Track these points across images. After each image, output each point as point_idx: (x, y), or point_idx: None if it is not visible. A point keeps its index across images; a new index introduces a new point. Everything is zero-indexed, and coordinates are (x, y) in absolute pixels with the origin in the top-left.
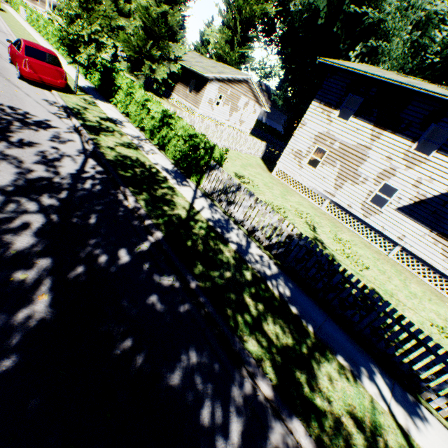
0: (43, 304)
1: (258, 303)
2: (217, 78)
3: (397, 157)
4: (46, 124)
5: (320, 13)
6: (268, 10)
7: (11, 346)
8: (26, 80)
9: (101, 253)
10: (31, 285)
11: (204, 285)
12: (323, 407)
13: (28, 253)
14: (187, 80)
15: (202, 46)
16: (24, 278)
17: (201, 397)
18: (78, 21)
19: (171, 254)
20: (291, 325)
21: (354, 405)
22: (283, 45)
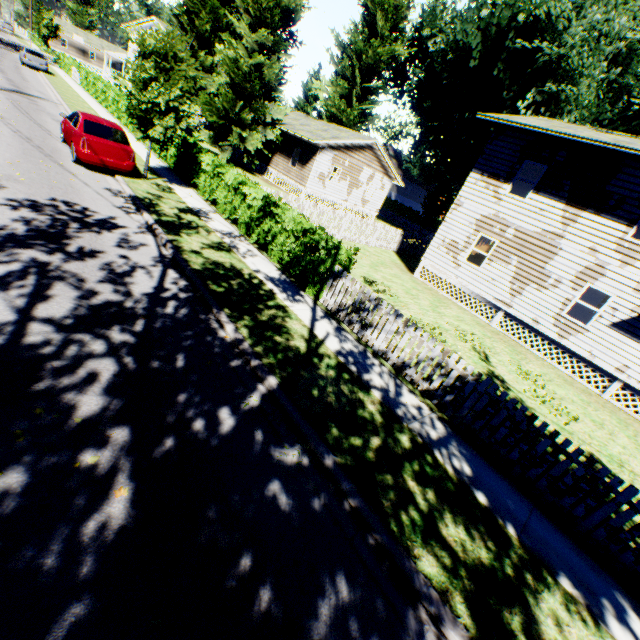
0: (121, 505)
1: (427, 488)
2: (330, 145)
3: (605, 249)
4: (111, 224)
5: (472, 52)
6: (398, 53)
7: (81, 578)
8: (83, 164)
9: (195, 414)
10: (104, 473)
11: (345, 462)
12: None
13: (97, 421)
14: (288, 149)
15: (306, 103)
16: (94, 463)
17: None
18: (153, 85)
19: (293, 412)
20: (481, 526)
21: None
22: (420, 97)
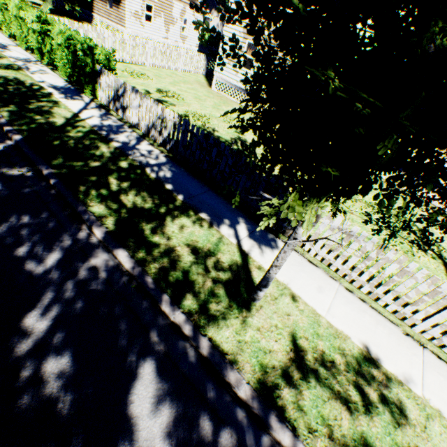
0: None
1: (124, 182)
2: None
3: None
4: None
5: None
6: None
7: None
8: None
9: None
10: None
11: (60, 172)
12: (160, 242)
13: None
14: None
15: None
16: None
17: (23, 241)
18: None
19: (28, 151)
20: (157, 196)
21: (198, 241)
22: None
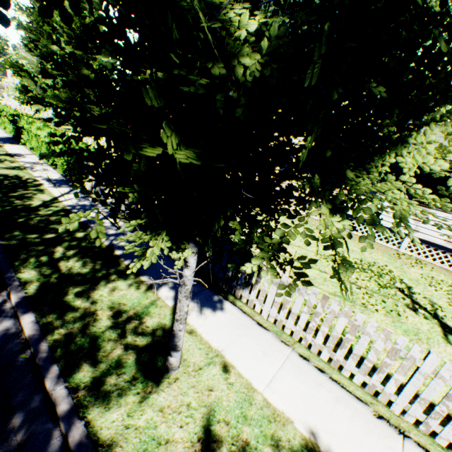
0: None
1: (72, 250)
2: None
3: None
4: None
5: None
6: None
7: None
8: None
9: None
10: None
11: (9, 243)
12: (80, 306)
13: None
14: None
15: None
16: None
17: None
18: None
19: None
20: (101, 261)
21: (127, 304)
22: None
